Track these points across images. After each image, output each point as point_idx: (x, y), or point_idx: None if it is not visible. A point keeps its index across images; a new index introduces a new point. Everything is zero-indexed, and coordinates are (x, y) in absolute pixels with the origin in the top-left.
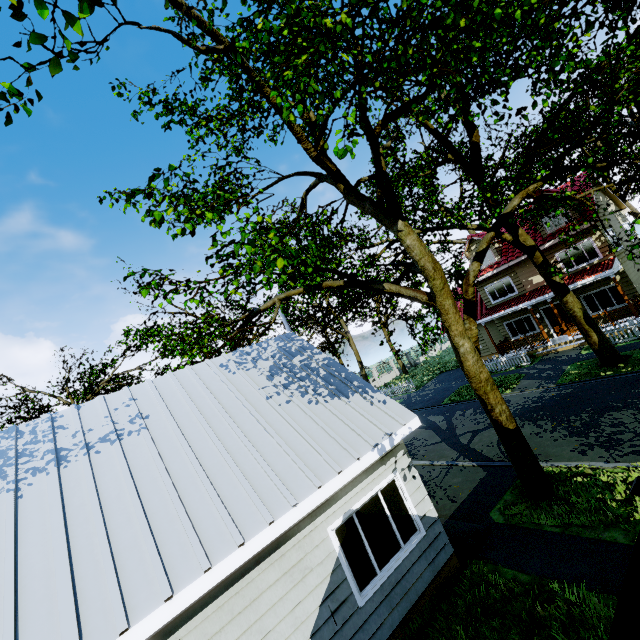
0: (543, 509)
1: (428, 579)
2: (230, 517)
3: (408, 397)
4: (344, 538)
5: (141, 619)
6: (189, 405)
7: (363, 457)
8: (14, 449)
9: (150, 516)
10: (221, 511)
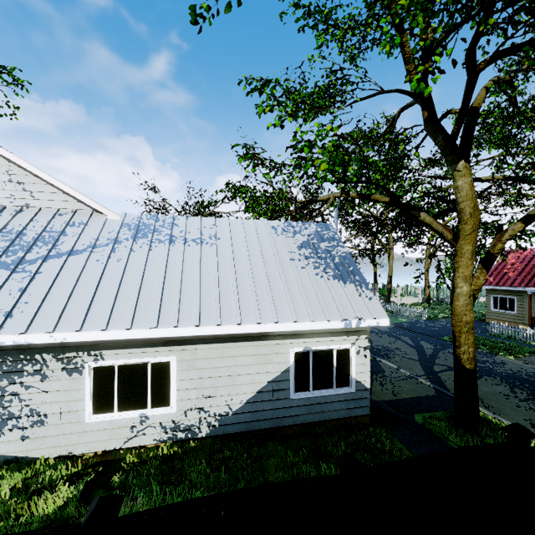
0: (457, 432)
1: (341, 415)
2: (239, 309)
3: (416, 321)
4: (299, 360)
5: (183, 327)
6: (243, 242)
7: (332, 321)
8: (154, 226)
9: (202, 288)
10: (236, 304)
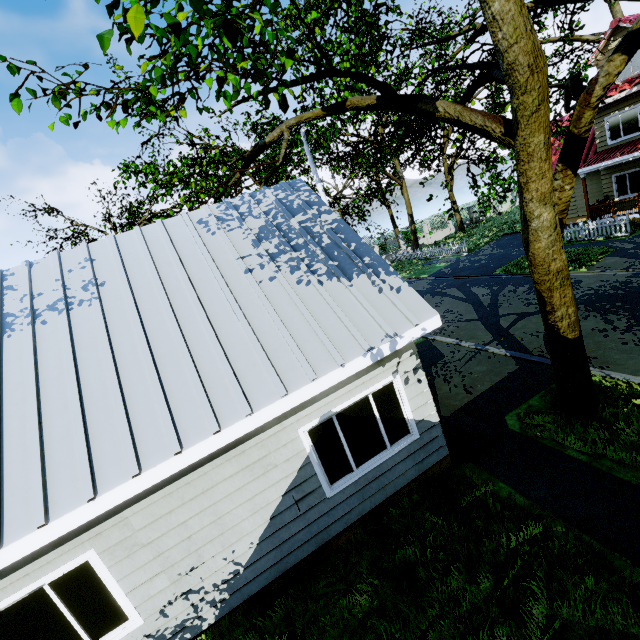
0: (574, 430)
1: (411, 477)
2: (171, 419)
3: (456, 261)
4: (319, 438)
5: (61, 516)
6: (151, 273)
7: (349, 363)
8: None
9: (87, 405)
10: (162, 411)
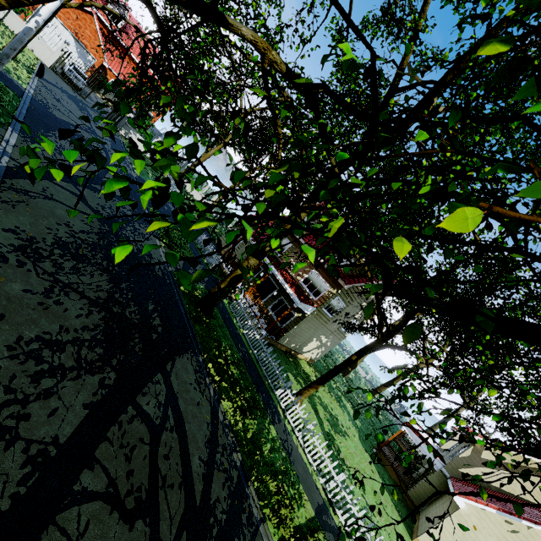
0: None
1: None
2: None
3: None
4: None
5: None
6: None
7: None
8: None
9: None
10: None
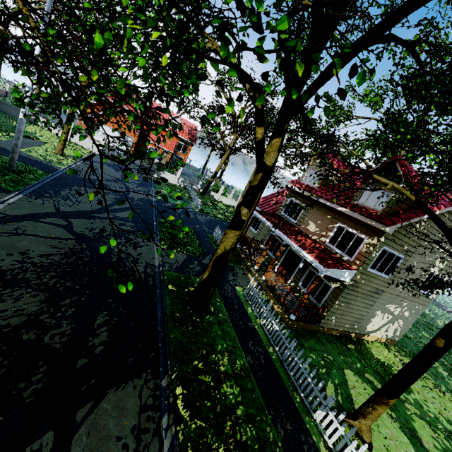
0: None
1: None
2: None
3: (185, 207)
4: None
5: None
6: None
7: None
8: None
9: None
10: None
